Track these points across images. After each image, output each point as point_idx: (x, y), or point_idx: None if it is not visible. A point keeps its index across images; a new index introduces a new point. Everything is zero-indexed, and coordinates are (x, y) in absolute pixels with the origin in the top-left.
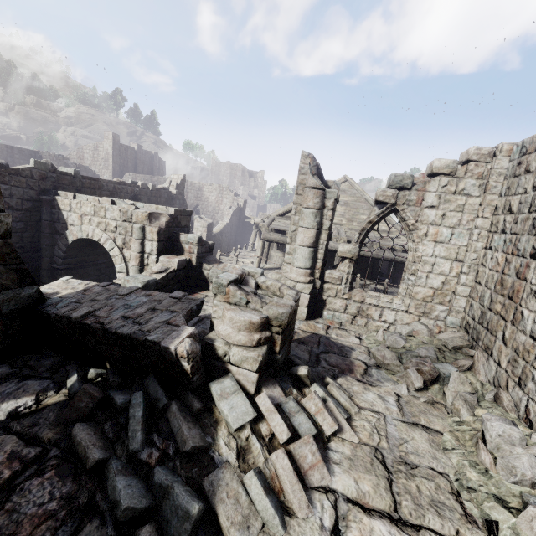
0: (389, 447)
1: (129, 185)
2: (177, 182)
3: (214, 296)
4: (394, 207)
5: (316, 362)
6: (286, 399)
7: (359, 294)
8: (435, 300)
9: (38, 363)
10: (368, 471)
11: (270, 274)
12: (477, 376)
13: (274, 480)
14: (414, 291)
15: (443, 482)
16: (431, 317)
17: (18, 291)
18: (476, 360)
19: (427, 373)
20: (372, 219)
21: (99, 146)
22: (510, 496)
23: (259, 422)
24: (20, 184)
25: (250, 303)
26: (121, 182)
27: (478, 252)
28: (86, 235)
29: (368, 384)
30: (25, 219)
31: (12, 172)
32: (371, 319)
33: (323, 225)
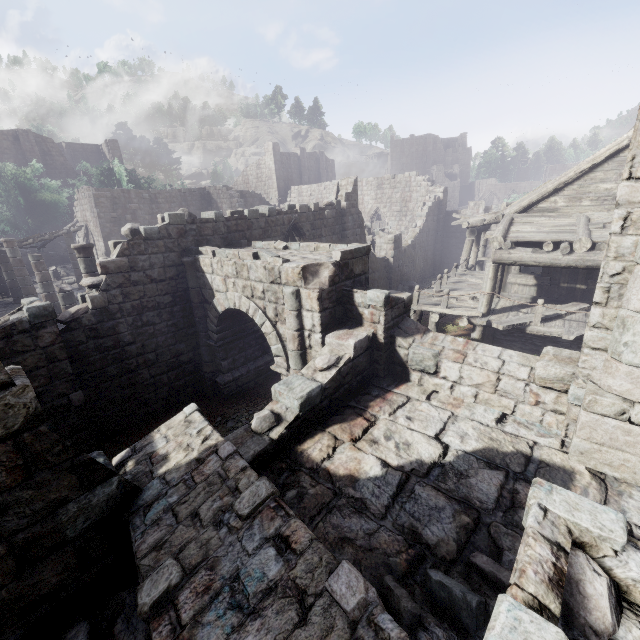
0: None
1: (284, 213)
2: (346, 189)
3: None
4: None
5: None
6: None
7: None
8: None
9: (126, 629)
10: None
11: (542, 365)
12: None
13: None
14: None
15: None
16: None
17: (85, 498)
18: None
19: None
20: None
21: (261, 164)
22: None
23: None
24: (158, 249)
25: None
26: (273, 211)
27: None
28: (233, 305)
29: None
30: (172, 290)
31: (146, 236)
32: None
33: None
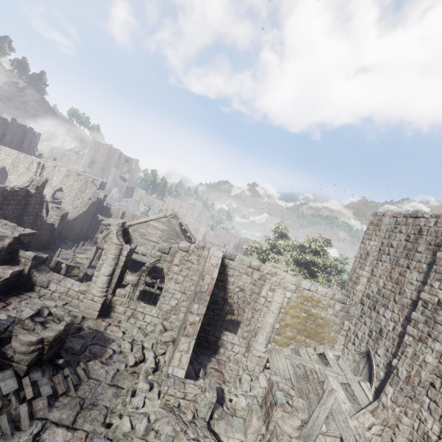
0: (90, 397)
1: None
2: (38, 182)
3: (16, 325)
4: (159, 261)
5: (83, 351)
6: (42, 377)
7: (135, 304)
8: (172, 312)
9: None
10: (71, 409)
11: (82, 286)
12: (165, 358)
13: (17, 417)
14: (162, 307)
15: (104, 411)
16: (169, 321)
17: None
18: (168, 349)
19: (137, 358)
20: (147, 265)
21: None
22: (126, 413)
23: (20, 391)
24: None
25: (35, 330)
26: None
27: (192, 291)
28: None
29: (106, 364)
30: None
31: None
32: (138, 320)
33: (119, 264)
